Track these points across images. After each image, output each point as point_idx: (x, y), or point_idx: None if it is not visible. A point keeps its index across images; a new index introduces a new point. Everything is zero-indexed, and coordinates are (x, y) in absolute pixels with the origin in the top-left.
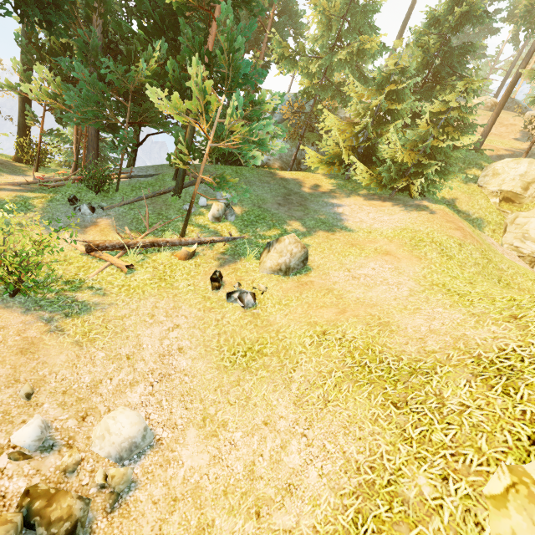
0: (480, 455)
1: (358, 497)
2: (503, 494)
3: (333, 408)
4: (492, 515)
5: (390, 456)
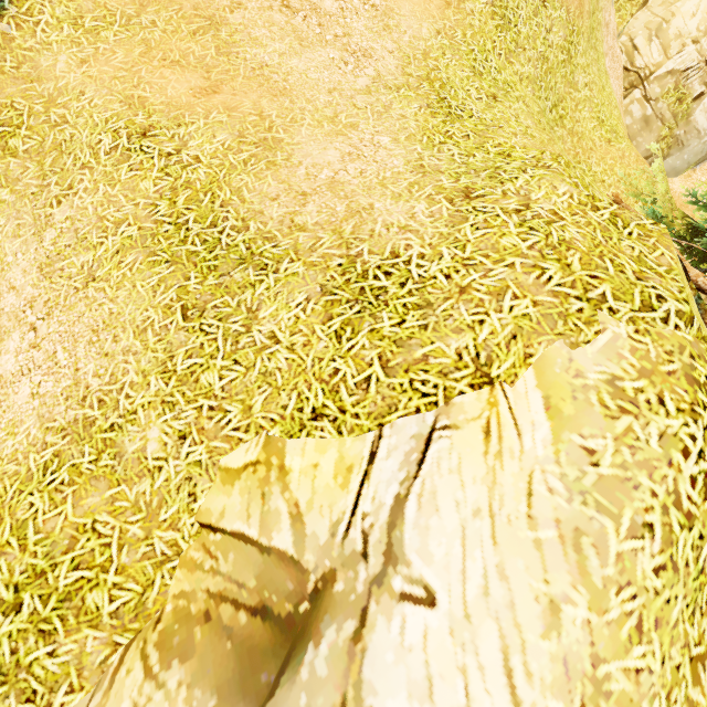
0: (245, 416)
1: (65, 437)
2: (239, 470)
3: (94, 293)
4: (215, 489)
5: (132, 392)
